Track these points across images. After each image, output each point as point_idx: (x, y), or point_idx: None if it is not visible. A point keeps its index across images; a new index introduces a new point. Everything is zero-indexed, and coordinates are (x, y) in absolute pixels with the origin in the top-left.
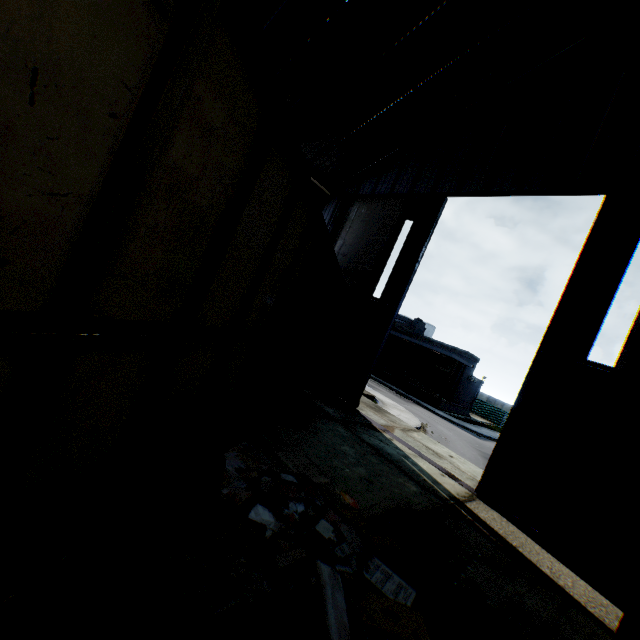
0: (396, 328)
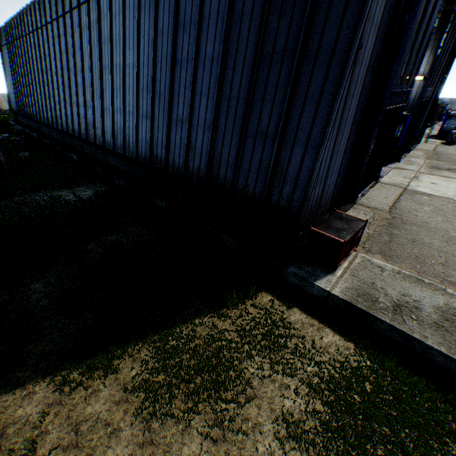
0: None
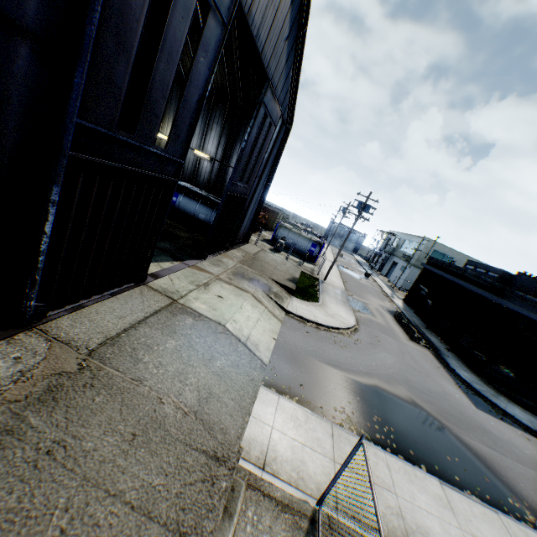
0: (467, 277)
